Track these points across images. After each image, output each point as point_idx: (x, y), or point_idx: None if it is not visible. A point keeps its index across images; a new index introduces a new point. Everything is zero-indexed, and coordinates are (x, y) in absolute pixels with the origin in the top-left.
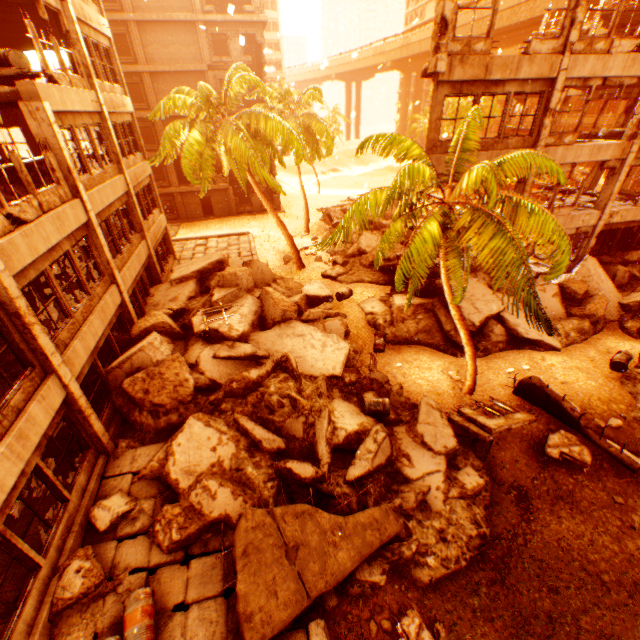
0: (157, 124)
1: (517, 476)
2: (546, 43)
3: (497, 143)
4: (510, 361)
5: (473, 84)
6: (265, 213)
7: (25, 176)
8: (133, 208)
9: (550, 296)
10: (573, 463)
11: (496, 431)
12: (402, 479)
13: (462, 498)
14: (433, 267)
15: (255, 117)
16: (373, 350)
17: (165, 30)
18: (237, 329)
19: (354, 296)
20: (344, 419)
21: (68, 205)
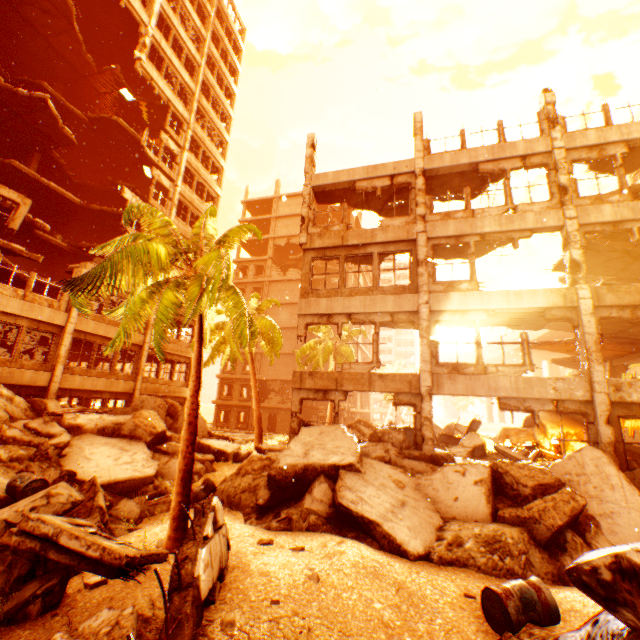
0: (257, 357)
1: None
2: (398, 219)
3: (372, 290)
4: (297, 539)
5: (336, 249)
6: None
7: (30, 282)
8: (140, 358)
9: (471, 481)
10: None
11: (29, 526)
12: None
13: None
14: None
15: (257, 318)
16: None
17: (281, 307)
18: (78, 419)
19: None
20: None
21: (51, 308)
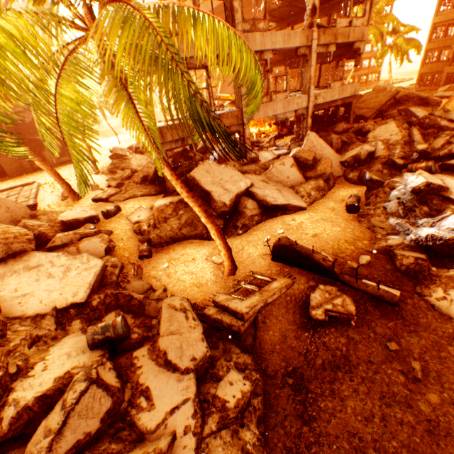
0: None
1: (290, 357)
2: None
3: None
4: (267, 230)
5: None
6: (63, 165)
7: None
8: None
9: (289, 167)
10: (341, 317)
11: (251, 314)
12: (140, 434)
13: (225, 427)
14: (188, 165)
15: None
16: (139, 258)
17: None
18: None
19: (124, 211)
20: (40, 375)
21: None
